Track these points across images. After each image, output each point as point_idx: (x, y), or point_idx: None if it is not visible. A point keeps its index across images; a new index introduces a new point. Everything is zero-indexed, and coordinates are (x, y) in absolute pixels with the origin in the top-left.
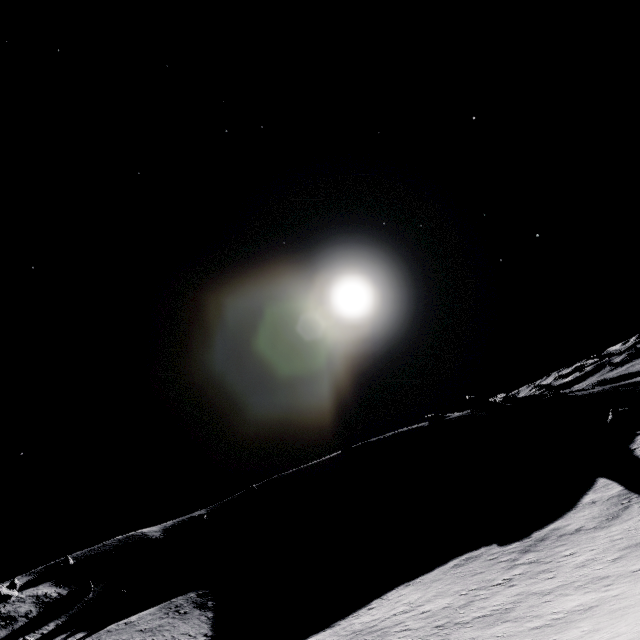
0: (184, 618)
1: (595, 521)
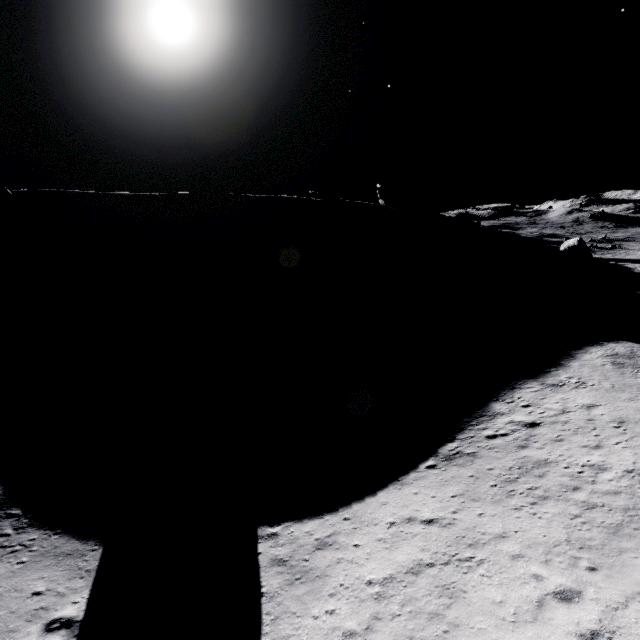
0: None
1: None
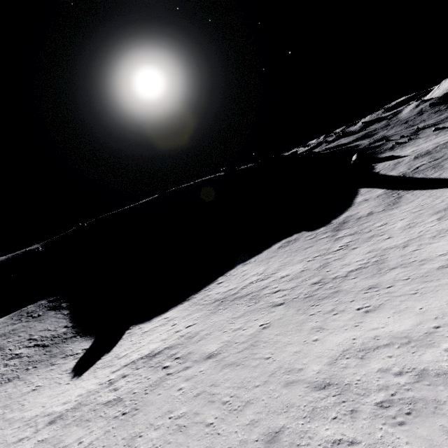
0: (39, 320)
1: (380, 207)
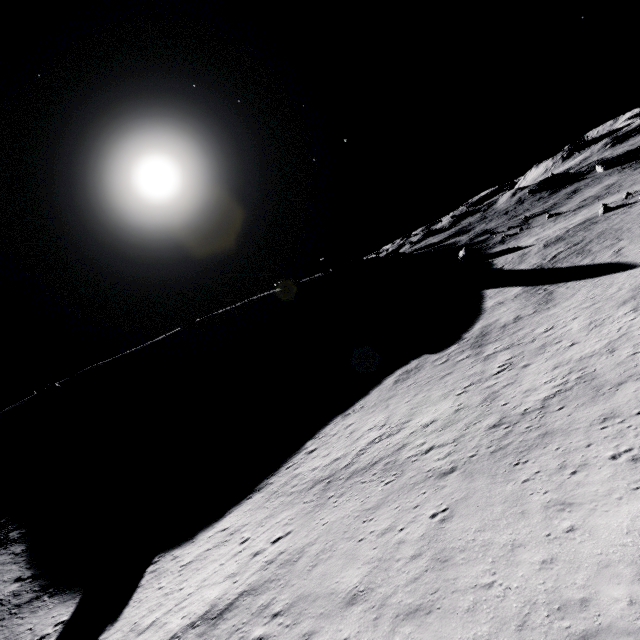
0: None
1: (528, 309)
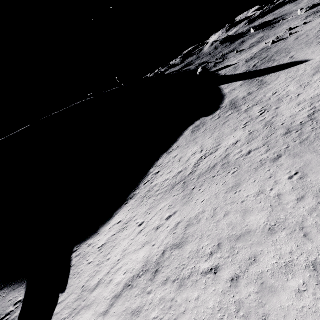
0: None
1: (253, 89)
